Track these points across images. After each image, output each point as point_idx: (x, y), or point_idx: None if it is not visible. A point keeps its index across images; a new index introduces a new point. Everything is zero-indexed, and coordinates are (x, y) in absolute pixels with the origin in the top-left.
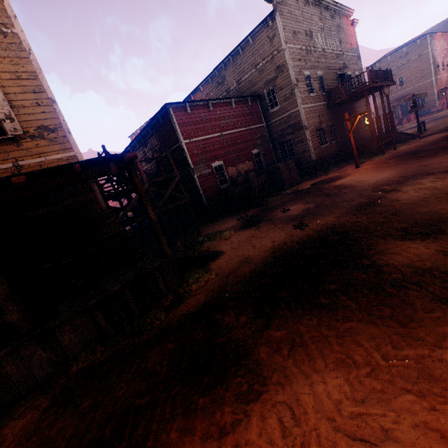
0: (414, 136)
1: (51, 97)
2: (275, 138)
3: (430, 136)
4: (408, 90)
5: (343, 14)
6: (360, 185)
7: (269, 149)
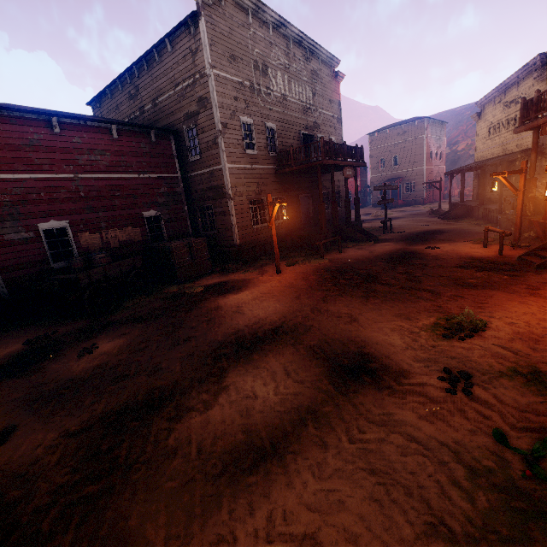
0: (373, 236)
1: None
2: (195, 198)
3: (384, 243)
4: (401, 172)
5: (324, 60)
6: (224, 326)
7: (182, 213)
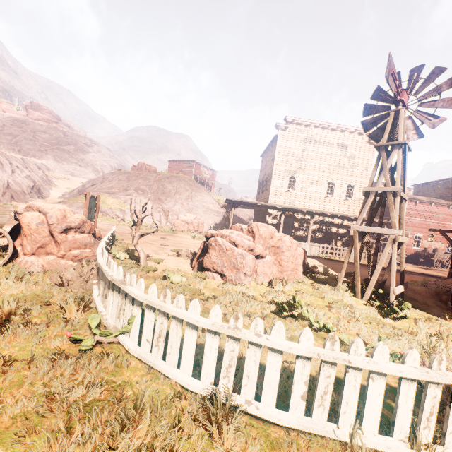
0: None
1: None
2: None
3: None
4: None
5: None
6: None
7: None
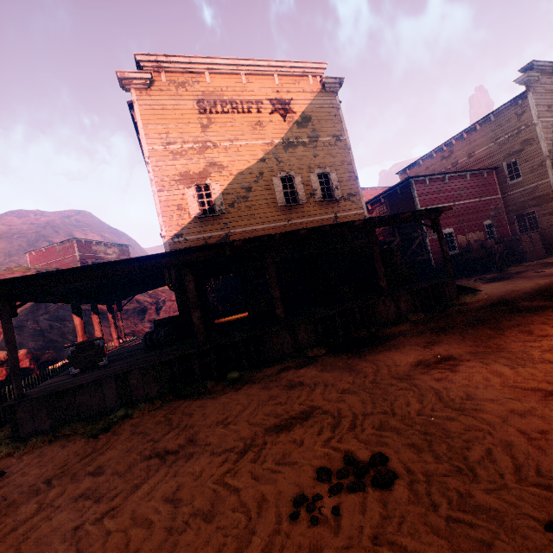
0: None
1: (356, 175)
2: (512, 210)
3: None
4: None
5: None
6: None
7: (503, 221)
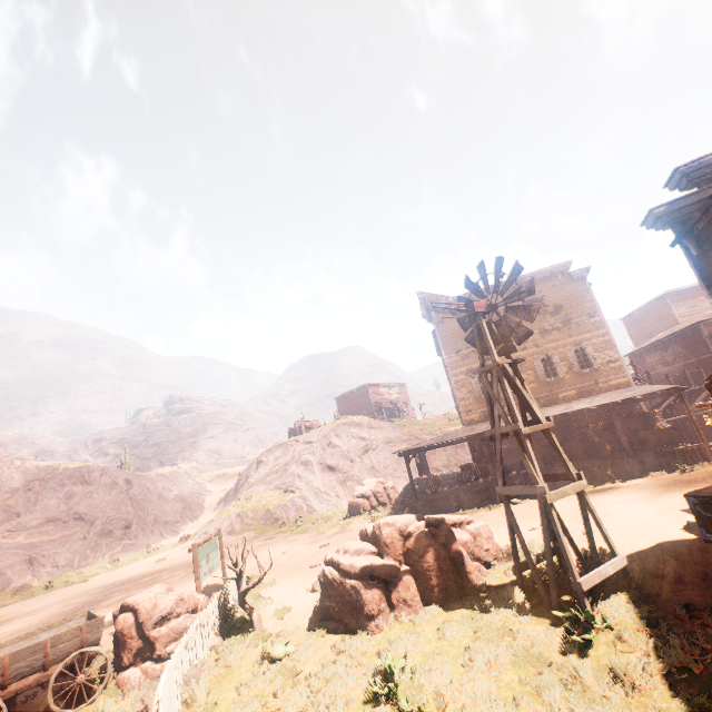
0: None
1: (614, 344)
2: None
3: None
4: None
5: None
6: None
7: None
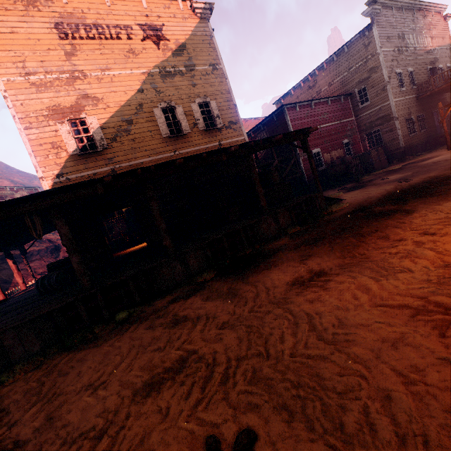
0: None
1: (235, 104)
2: (363, 130)
3: None
4: None
5: (435, 11)
6: None
7: (357, 139)
